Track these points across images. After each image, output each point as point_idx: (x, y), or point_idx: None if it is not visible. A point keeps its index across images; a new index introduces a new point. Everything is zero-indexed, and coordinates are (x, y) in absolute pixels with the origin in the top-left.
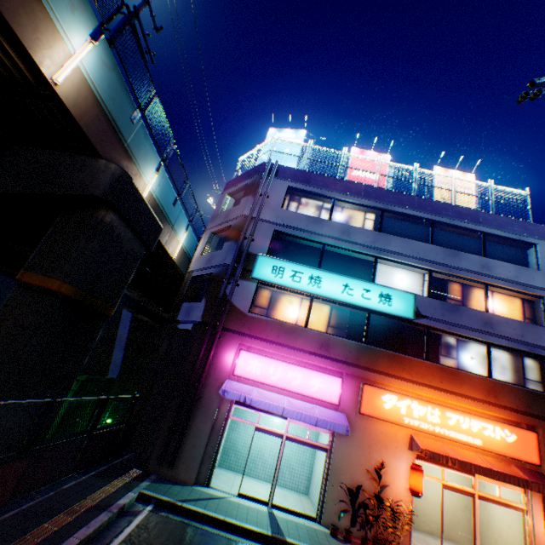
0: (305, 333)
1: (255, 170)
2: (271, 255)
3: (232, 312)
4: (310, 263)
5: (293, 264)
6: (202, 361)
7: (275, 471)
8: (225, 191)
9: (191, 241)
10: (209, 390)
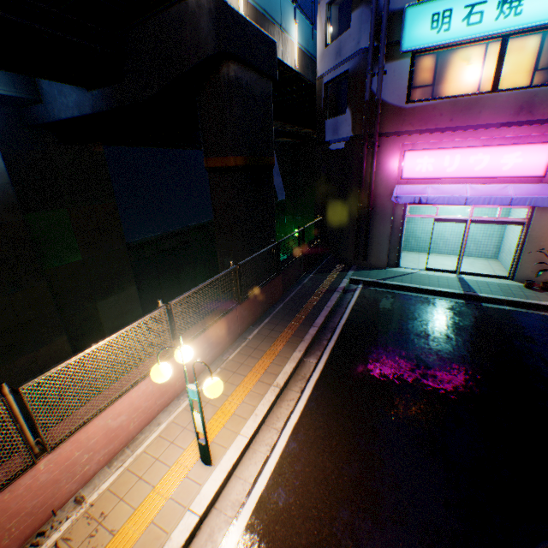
0: (491, 102)
1: None
2: None
3: (384, 113)
4: None
5: None
6: (365, 177)
7: (460, 250)
8: None
9: (303, 32)
10: (380, 200)
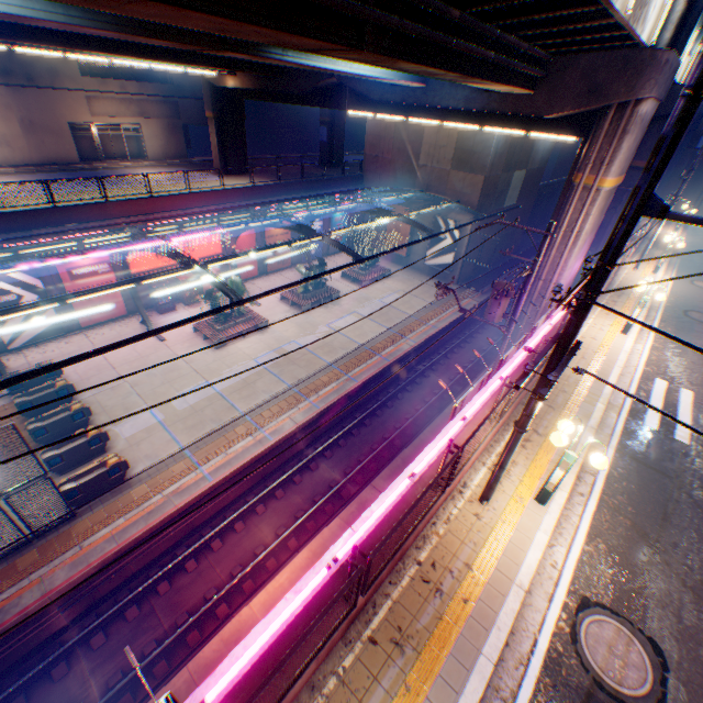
0: None
1: None
2: None
3: None
4: None
5: None
6: None
7: None
8: None
9: None
10: None
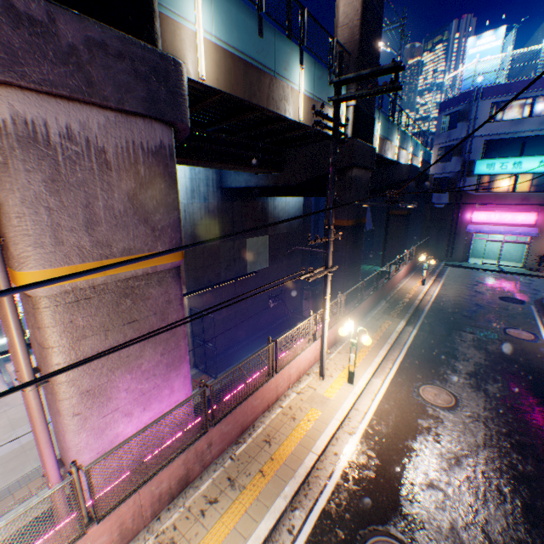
0: (510, 196)
1: (463, 98)
2: (483, 155)
3: (464, 195)
4: (513, 152)
5: (499, 159)
6: (453, 220)
7: (498, 254)
8: (439, 113)
9: (422, 153)
10: (460, 231)
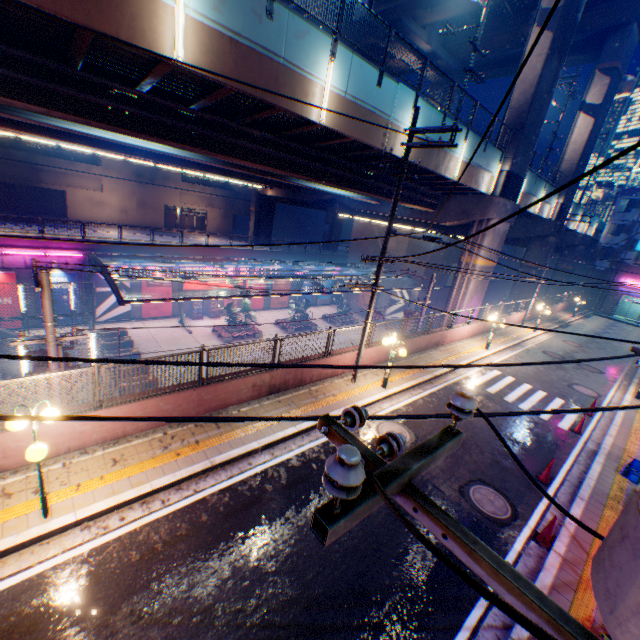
0: None
1: None
2: None
3: (622, 265)
4: None
5: None
6: (608, 282)
7: (638, 314)
8: (619, 196)
9: (596, 224)
10: (611, 291)
